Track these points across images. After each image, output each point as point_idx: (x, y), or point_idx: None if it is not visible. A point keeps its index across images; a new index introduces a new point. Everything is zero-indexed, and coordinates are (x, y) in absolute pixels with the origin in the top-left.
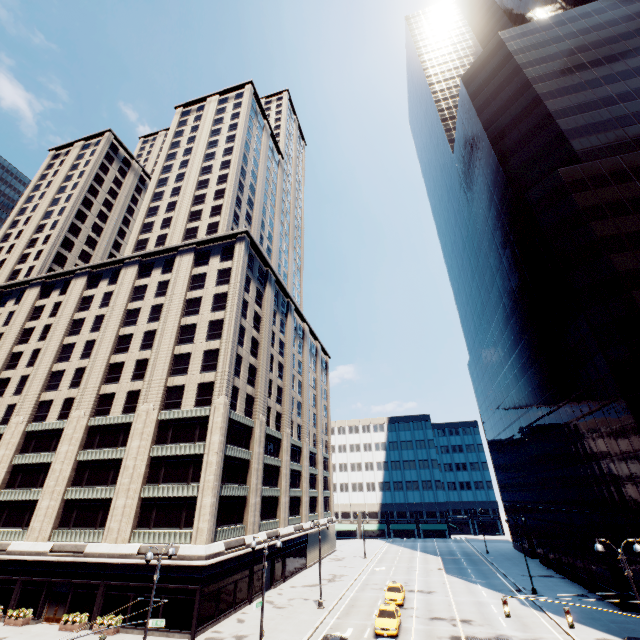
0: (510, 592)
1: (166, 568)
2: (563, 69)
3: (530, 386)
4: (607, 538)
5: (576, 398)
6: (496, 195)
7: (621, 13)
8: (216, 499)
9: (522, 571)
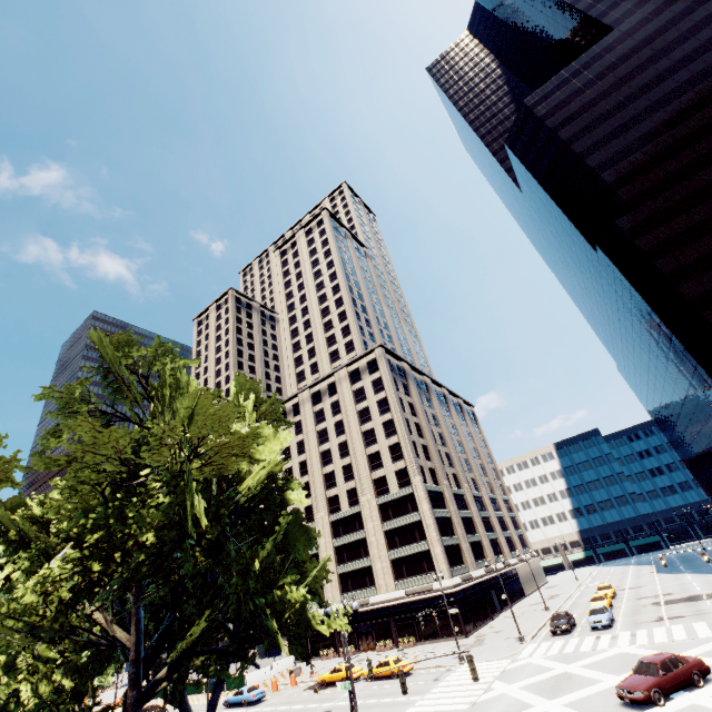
0: None
1: (429, 599)
2: (592, 122)
3: (672, 389)
4: None
5: (703, 397)
6: (574, 237)
7: (629, 45)
8: (443, 548)
9: None
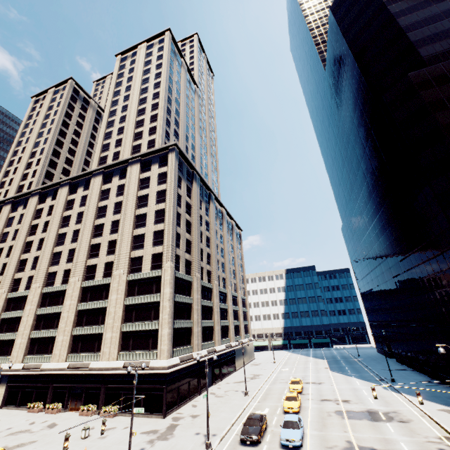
0: (376, 381)
1: (142, 375)
2: None
3: (388, 241)
4: (445, 343)
5: (423, 247)
6: (359, 100)
7: None
8: (171, 330)
9: (384, 367)
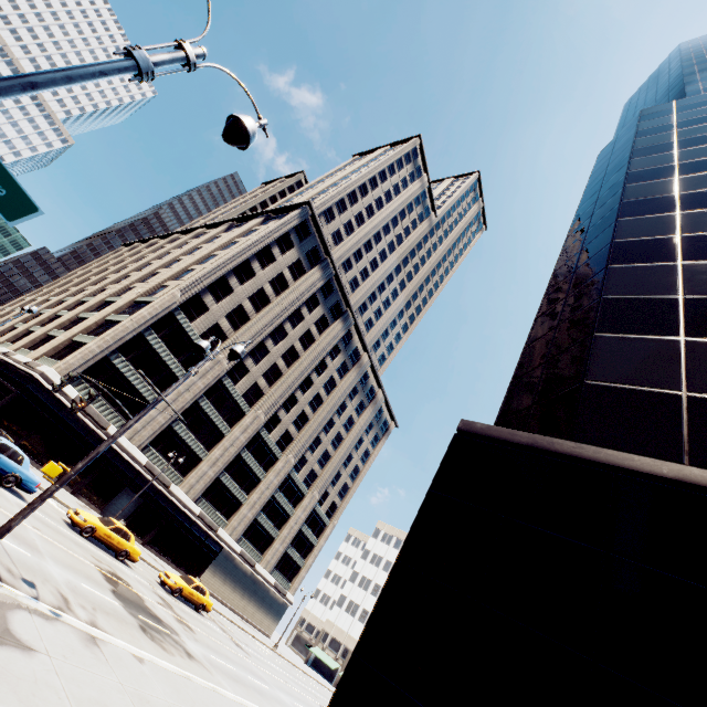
0: None
1: (23, 376)
2: None
3: None
4: None
5: None
6: None
7: None
8: (100, 352)
9: None
